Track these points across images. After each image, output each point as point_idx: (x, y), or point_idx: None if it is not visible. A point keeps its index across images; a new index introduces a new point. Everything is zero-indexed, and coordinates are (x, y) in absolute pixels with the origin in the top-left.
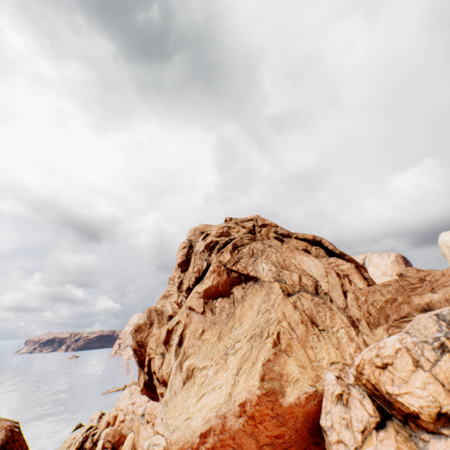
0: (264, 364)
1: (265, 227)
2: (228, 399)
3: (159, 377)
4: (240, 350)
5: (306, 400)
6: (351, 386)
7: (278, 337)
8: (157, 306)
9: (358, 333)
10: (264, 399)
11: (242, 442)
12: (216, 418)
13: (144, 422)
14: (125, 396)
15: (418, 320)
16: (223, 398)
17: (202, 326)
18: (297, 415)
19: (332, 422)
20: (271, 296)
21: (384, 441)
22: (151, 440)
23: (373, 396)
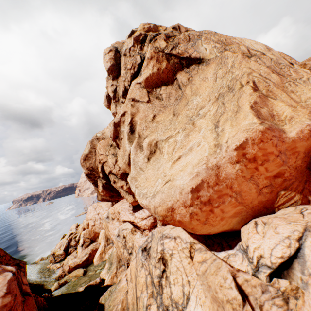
0: (253, 106)
1: None
2: (216, 150)
3: (116, 173)
4: (207, 112)
5: (309, 133)
6: None
7: (254, 85)
8: (97, 135)
9: None
10: (270, 134)
11: (240, 190)
12: (207, 171)
13: (110, 221)
14: (91, 211)
15: None
16: (208, 152)
17: (151, 112)
18: (299, 151)
19: None
20: (226, 61)
21: None
22: (119, 228)
23: None
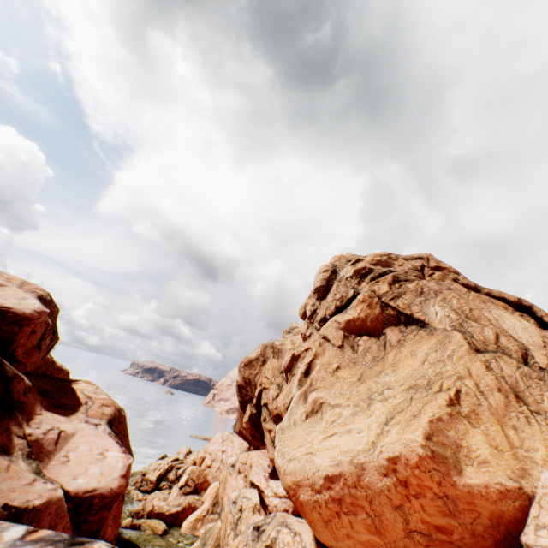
0: (432, 421)
1: (439, 271)
2: (370, 449)
3: (271, 410)
4: (391, 398)
5: (500, 495)
6: None
7: (456, 395)
8: (274, 343)
9: None
10: (429, 463)
11: (383, 513)
12: (350, 465)
13: (233, 473)
14: (216, 440)
15: None
16: (363, 445)
17: (337, 361)
18: (480, 511)
19: None
20: (447, 345)
21: None
22: (241, 491)
23: None
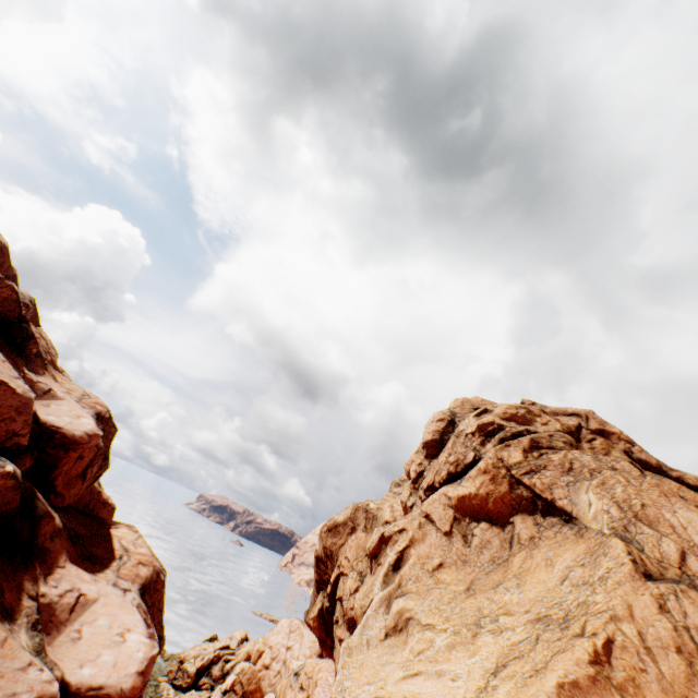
0: (563, 686)
1: (603, 436)
2: None
3: (345, 609)
4: (508, 631)
5: None
6: None
7: (606, 647)
8: (369, 505)
9: None
10: None
11: None
12: None
13: (295, 686)
14: (281, 629)
15: None
16: None
17: (440, 555)
18: None
19: None
20: (600, 559)
21: None
22: None
23: None
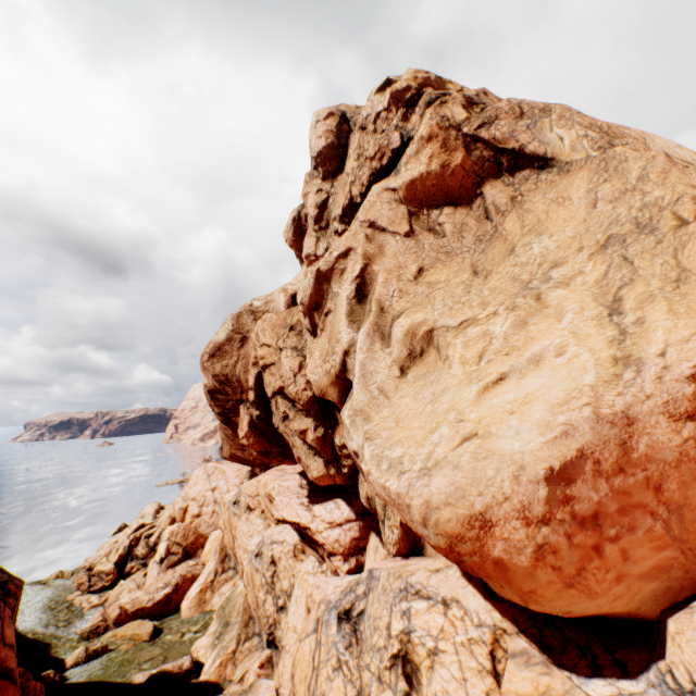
0: None
1: None
2: (620, 374)
3: (296, 395)
4: (577, 276)
5: None
6: None
7: None
8: (253, 305)
9: None
10: None
11: (681, 500)
12: (597, 426)
13: (240, 512)
14: (198, 480)
15: None
16: (593, 374)
17: (414, 260)
18: None
19: None
20: (623, 167)
21: None
22: (264, 536)
23: None
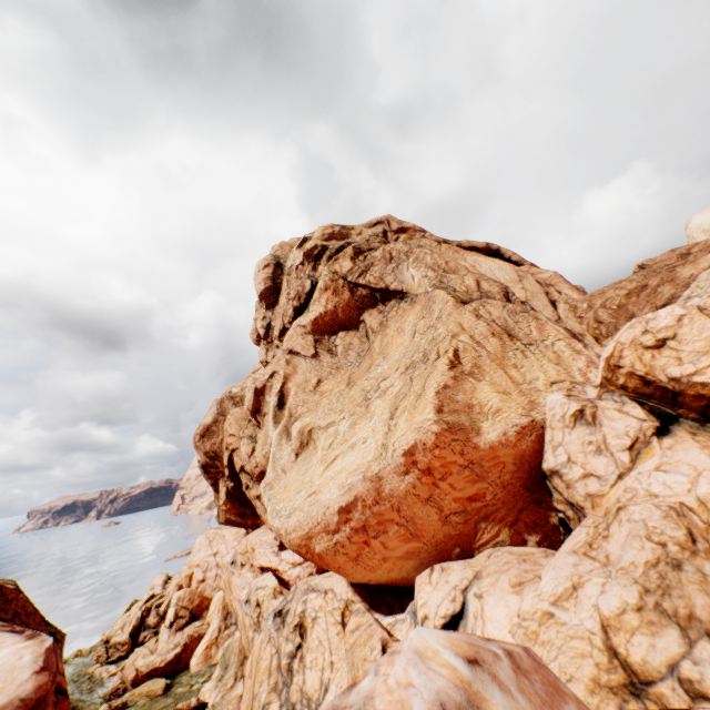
0: (439, 392)
1: (404, 233)
2: (382, 453)
3: (251, 471)
4: (390, 389)
5: (518, 436)
6: (595, 400)
7: (456, 355)
8: (232, 391)
9: (586, 346)
10: (448, 437)
11: (414, 514)
12: (365, 482)
13: (237, 570)
14: (201, 546)
15: (707, 276)
16: (373, 454)
17: (316, 375)
18: (504, 461)
19: (569, 454)
20: (433, 308)
21: (675, 447)
22: (252, 585)
23: (640, 399)
